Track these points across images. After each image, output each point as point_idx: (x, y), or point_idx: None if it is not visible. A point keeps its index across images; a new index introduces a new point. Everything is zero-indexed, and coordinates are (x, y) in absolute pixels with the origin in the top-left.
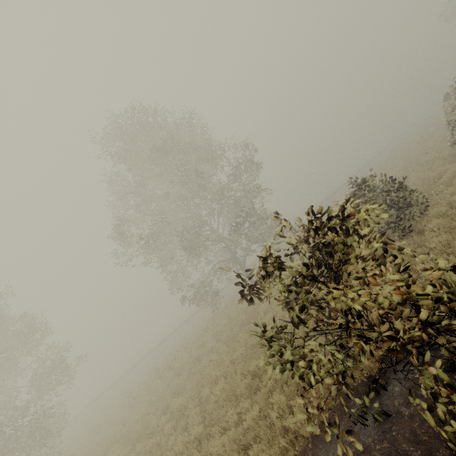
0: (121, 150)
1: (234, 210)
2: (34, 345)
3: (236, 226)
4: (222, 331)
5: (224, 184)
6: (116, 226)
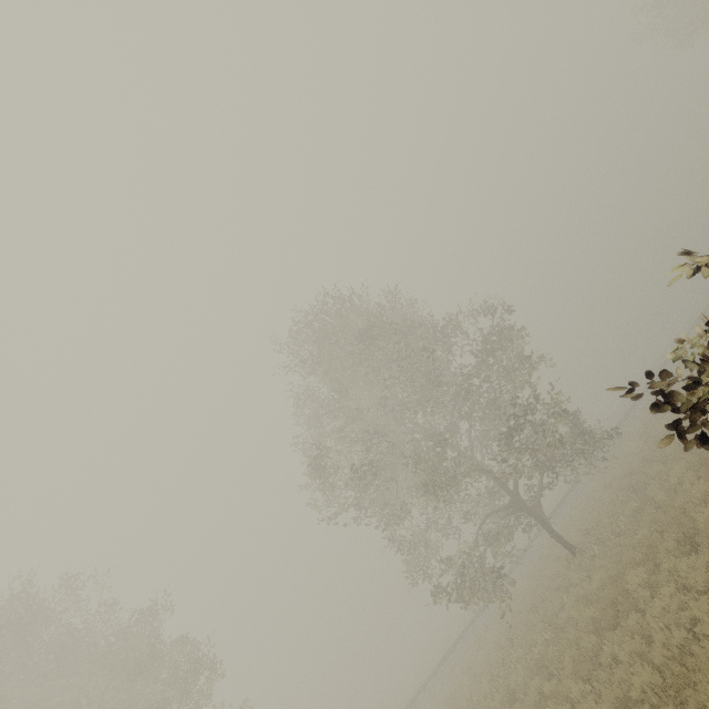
0: (313, 353)
1: (494, 413)
2: (197, 702)
3: (512, 433)
4: (550, 657)
5: (469, 371)
6: (317, 459)
